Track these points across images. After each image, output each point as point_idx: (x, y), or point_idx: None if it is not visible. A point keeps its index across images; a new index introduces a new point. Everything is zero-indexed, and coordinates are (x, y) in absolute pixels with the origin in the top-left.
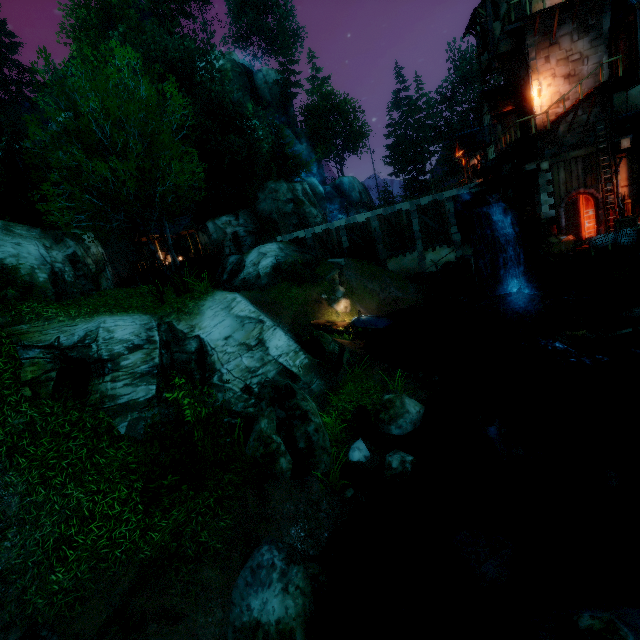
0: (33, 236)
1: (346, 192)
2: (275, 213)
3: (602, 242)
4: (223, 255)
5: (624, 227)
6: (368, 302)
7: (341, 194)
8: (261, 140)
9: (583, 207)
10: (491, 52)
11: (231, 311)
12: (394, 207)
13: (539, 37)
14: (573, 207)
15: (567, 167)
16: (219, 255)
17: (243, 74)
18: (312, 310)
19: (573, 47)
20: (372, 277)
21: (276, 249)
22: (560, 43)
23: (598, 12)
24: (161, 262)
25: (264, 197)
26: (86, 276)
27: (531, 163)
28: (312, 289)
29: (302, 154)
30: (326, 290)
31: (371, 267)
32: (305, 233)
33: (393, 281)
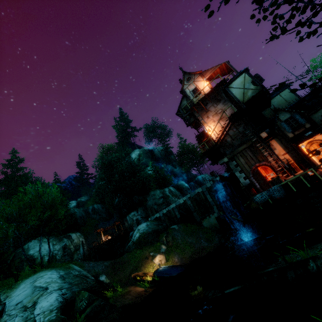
0: (50, 240)
1: (201, 182)
2: (154, 205)
3: (264, 198)
4: (127, 232)
5: (275, 184)
6: (186, 252)
7: (199, 184)
8: (151, 174)
9: (264, 173)
10: (188, 123)
11: (34, 284)
12: (195, 191)
13: (200, 112)
14: (258, 175)
15: (242, 155)
16: (126, 232)
17: (147, 152)
18: (141, 264)
19: (216, 108)
20: (191, 234)
21: (144, 226)
22: (210, 110)
23: (219, 94)
24: (27, 258)
25: (149, 199)
26: (68, 254)
27: (220, 160)
28: (147, 249)
29: (176, 172)
30: (155, 249)
31: (192, 227)
32: (159, 214)
33: (204, 234)
